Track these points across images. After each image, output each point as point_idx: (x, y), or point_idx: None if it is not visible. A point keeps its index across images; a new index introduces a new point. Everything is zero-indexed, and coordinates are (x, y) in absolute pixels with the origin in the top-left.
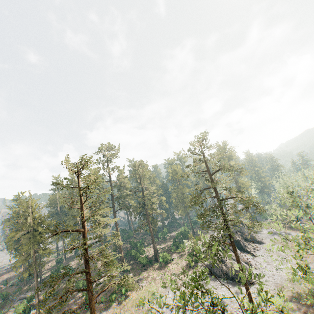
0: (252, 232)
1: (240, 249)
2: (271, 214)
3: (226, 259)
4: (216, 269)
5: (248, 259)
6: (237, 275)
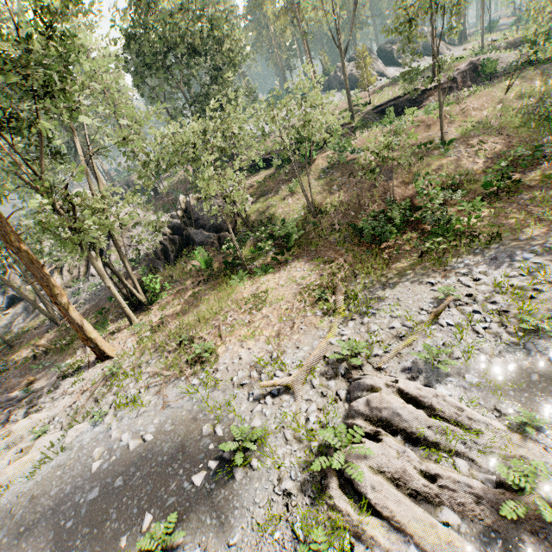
0: (443, 44)
1: (391, 64)
2: (508, 0)
3: (348, 67)
4: (335, 83)
5: (389, 71)
6: (351, 82)
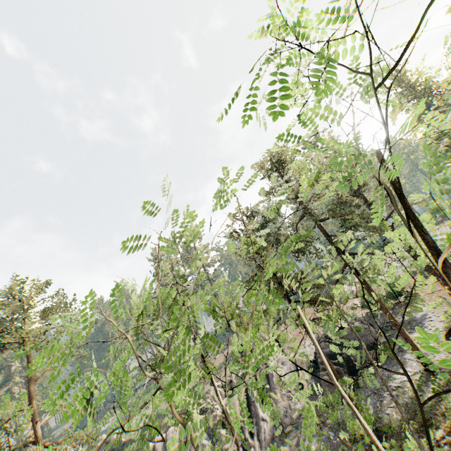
0: None
1: None
2: None
3: None
4: None
5: None
6: None
